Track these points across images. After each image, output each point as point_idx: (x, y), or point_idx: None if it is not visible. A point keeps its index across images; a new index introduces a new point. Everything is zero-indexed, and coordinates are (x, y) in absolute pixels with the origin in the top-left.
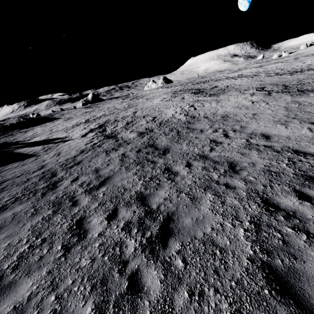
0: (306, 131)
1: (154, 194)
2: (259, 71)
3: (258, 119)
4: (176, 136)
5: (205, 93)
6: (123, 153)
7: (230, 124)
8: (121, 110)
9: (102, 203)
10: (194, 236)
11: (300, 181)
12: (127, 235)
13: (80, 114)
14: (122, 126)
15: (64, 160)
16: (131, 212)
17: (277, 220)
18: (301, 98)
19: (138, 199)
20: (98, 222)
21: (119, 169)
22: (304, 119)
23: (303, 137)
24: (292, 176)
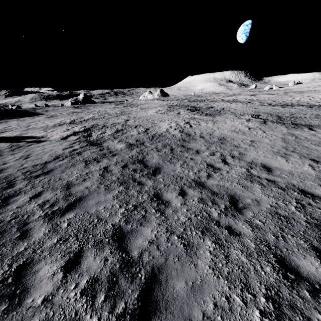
0: (309, 168)
1: (137, 231)
2: (252, 99)
3: (257, 147)
4: (169, 153)
5: (201, 112)
6: (106, 166)
7: (228, 148)
8: (112, 116)
9: (63, 239)
10: (188, 319)
11: (317, 233)
12: (87, 306)
13: (66, 113)
14: (110, 134)
15: (31, 166)
16: (101, 260)
17: (302, 298)
18: (297, 132)
19: (114, 238)
20: (49, 273)
21: (97, 188)
22: (304, 155)
23: (306, 174)
24: (305, 225)
